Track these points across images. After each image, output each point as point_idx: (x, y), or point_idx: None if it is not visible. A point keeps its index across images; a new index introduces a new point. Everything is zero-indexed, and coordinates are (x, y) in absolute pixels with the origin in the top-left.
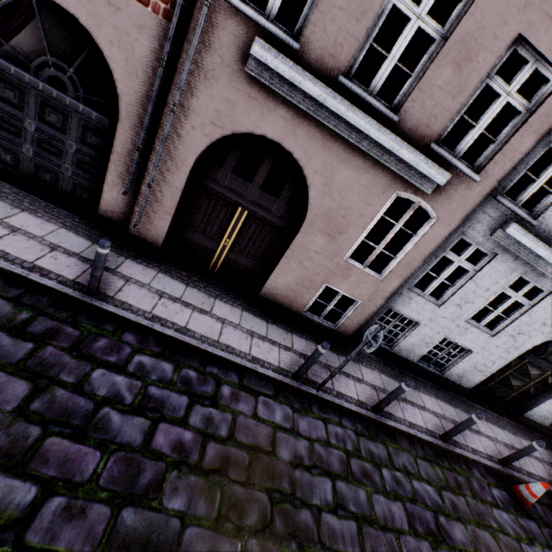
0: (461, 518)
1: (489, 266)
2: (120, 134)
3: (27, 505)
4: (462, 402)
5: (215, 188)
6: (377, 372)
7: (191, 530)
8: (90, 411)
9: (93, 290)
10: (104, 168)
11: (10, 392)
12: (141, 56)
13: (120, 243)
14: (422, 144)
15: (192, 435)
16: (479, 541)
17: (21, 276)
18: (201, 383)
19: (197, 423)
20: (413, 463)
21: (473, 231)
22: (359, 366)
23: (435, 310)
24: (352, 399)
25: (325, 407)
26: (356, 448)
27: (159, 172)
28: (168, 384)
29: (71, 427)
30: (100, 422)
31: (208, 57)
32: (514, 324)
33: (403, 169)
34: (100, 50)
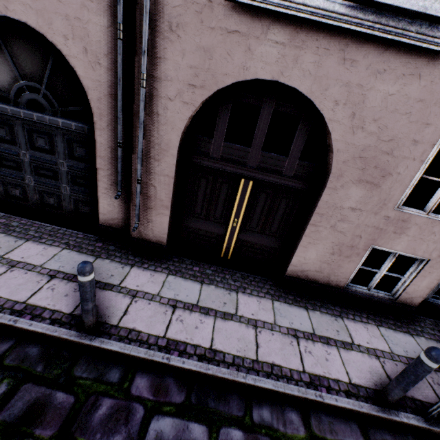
0: None
1: None
2: (99, 135)
3: None
4: None
5: (209, 164)
6: None
7: None
8: None
9: (89, 325)
10: (96, 177)
11: None
12: (98, 38)
13: (124, 250)
14: None
15: None
16: None
17: (8, 325)
18: None
19: None
20: None
21: None
22: None
23: None
24: None
25: None
26: None
27: (146, 163)
28: None
29: None
30: None
31: (167, 2)
32: None
33: None
34: (62, 55)
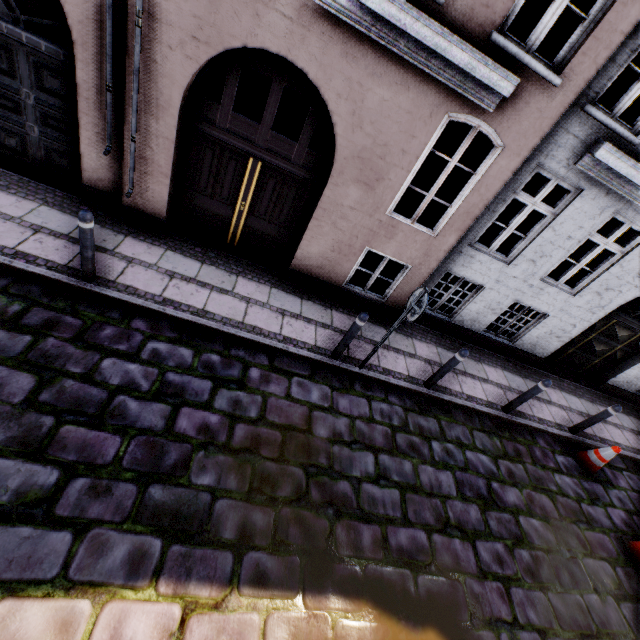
0: (516, 484)
1: (572, 207)
2: (81, 69)
3: (51, 486)
4: (534, 372)
5: (215, 135)
6: (433, 346)
7: (222, 502)
8: (104, 400)
9: (89, 274)
10: (76, 122)
11: (15, 386)
12: None
13: (116, 219)
14: (480, 36)
15: (219, 418)
16: (535, 503)
17: (3, 264)
18: (225, 367)
19: (224, 407)
20: (468, 435)
21: (553, 161)
22: (411, 341)
23: (503, 270)
24: (401, 375)
25: (370, 385)
26: (403, 424)
27: (142, 119)
28: (188, 369)
29: (85, 415)
30: (116, 409)
31: None
32: (601, 279)
33: (455, 78)
34: None
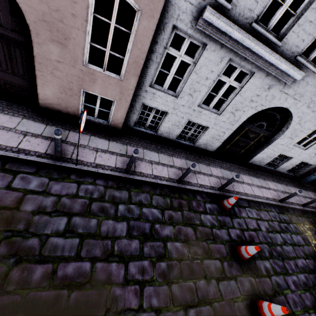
0: (173, 223)
1: (203, 57)
2: None
3: None
4: (207, 160)
5: None
6: (141, 149)
7: None
8: None
9: None
10: None
11: None
12: None
13: None
14: None
15: None
16: (182, 233)
17: None
18: None
19: None
20: (148, 198)
21: (182, 23)
22: (126, 147)
23: (175, 101)
24: (109, 167)
25: (84, 174)
26: (101, 196)
27: None
28: None
29: None
30: None
31: None
32: (232, 104)
33: None
34: None
